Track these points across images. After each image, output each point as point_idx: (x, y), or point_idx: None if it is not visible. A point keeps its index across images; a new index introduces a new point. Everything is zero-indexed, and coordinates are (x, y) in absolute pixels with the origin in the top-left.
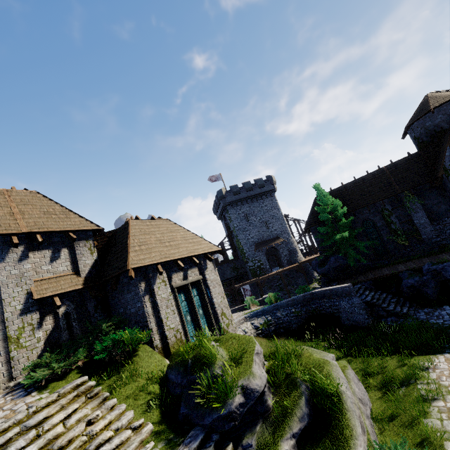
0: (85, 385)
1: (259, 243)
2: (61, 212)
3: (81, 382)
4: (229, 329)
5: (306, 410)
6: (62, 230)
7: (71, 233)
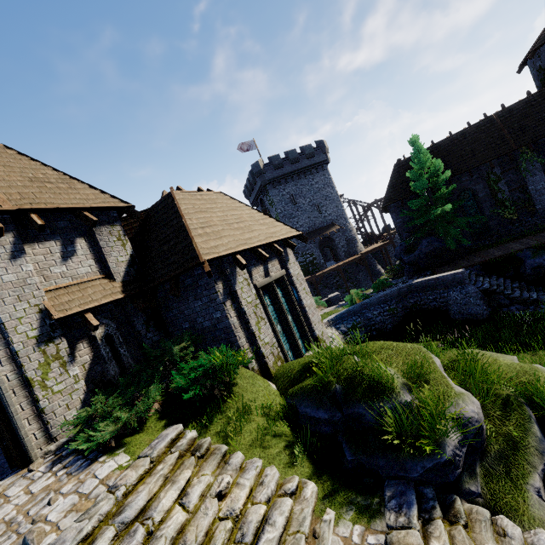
0: (185, 439)
1: (310, 233)
2: (58, 180)
3: (175, 435)
4: (324, 337)
5: (543, 436)
6: (72, 207)
7: (86, 213)
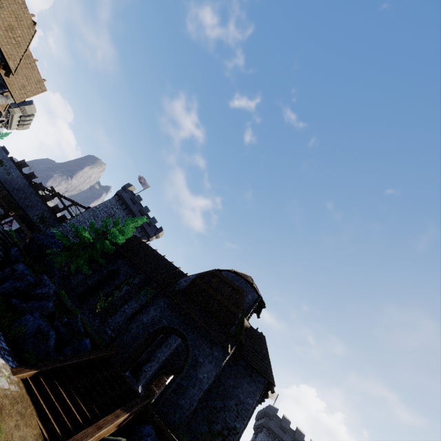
0: None
1: None
2: None
3: None
4: None
5: None
6: None
7: None
